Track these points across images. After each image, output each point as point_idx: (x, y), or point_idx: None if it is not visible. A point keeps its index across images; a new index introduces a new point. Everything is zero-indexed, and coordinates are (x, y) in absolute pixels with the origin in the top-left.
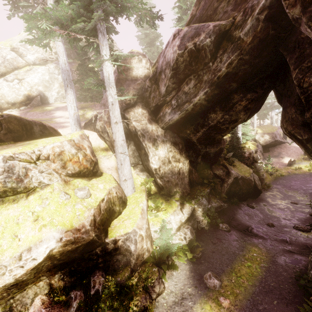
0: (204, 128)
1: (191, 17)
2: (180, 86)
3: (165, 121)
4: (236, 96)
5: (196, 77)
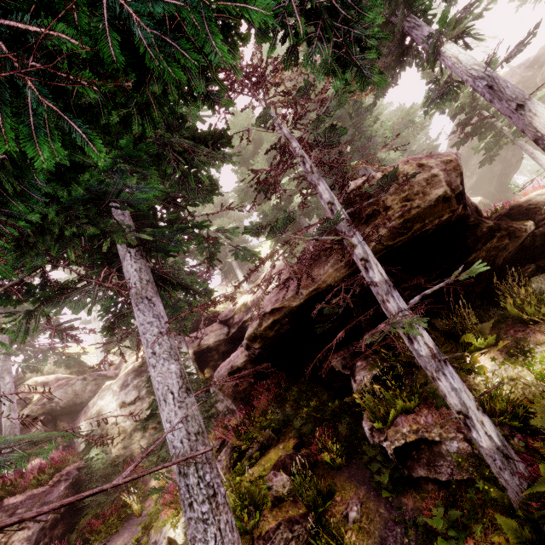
0: (495, 179)
1: (451, 140)
2: (467, 165)
3: (467, 187)
4: (503, 153)
5: (476, 155)
